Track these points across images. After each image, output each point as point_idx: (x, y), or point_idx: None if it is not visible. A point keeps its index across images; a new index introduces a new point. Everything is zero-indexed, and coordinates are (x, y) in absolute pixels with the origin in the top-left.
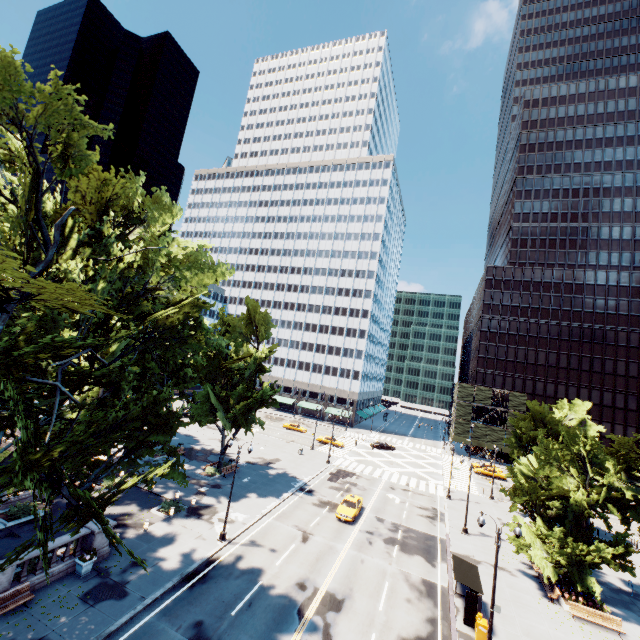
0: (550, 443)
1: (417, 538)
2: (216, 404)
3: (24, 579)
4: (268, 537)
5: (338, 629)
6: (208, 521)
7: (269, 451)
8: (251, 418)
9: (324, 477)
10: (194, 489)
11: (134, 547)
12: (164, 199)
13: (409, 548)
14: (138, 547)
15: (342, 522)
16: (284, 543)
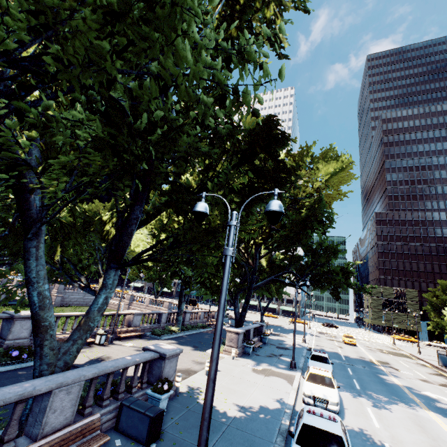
0: None
1: (396, 353)
2: None
3: (252, 338)
4: (322, 345)
5: (396, 367)
6: (287, 338)
7: (271, 322)
8: (281, 291)
9: (316, 333)
10: None
11: (270, 340)
12: None
13: (396, 355)
14: (272, 340)
15: (350, 345)
16: (333, 347)
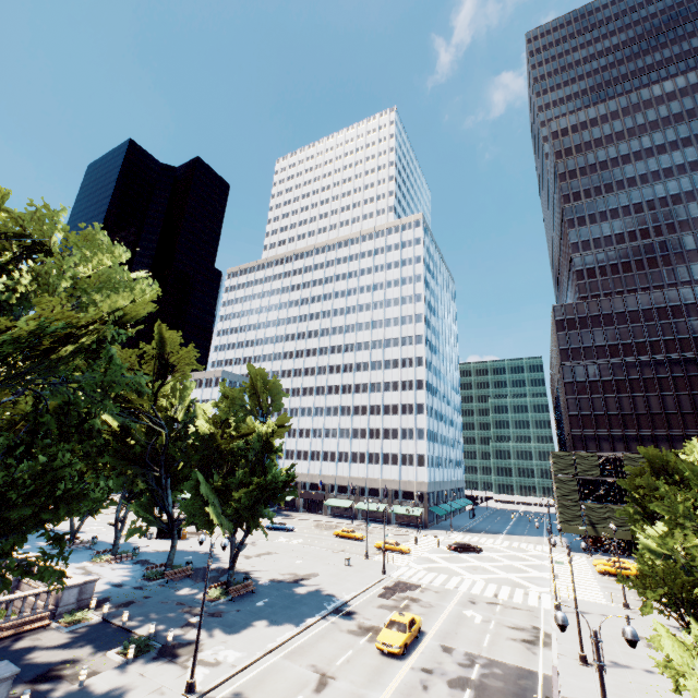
0: (677, 495)
1: (504, 676)
2: (208, 496)
3: None
4: (264, 686)
5: None
6: (181, 665)
7: (306, 564)
8: (259, 513)
9: (374, 593)
10: (183, 620)
11: None
12: (99, 237)
13: (489, 694)
14: None
15: (386, 656)
16: (285, 694)
